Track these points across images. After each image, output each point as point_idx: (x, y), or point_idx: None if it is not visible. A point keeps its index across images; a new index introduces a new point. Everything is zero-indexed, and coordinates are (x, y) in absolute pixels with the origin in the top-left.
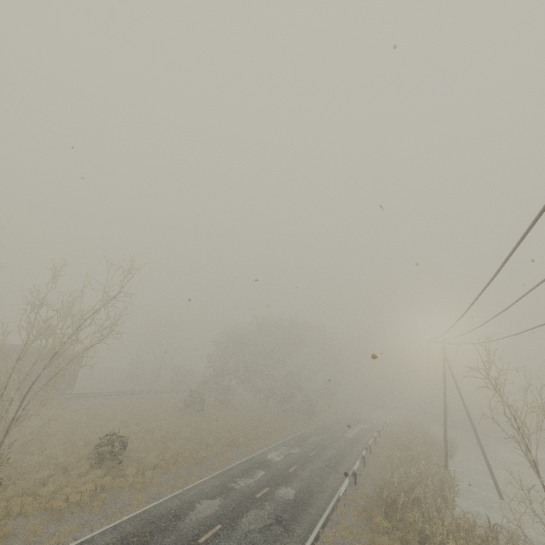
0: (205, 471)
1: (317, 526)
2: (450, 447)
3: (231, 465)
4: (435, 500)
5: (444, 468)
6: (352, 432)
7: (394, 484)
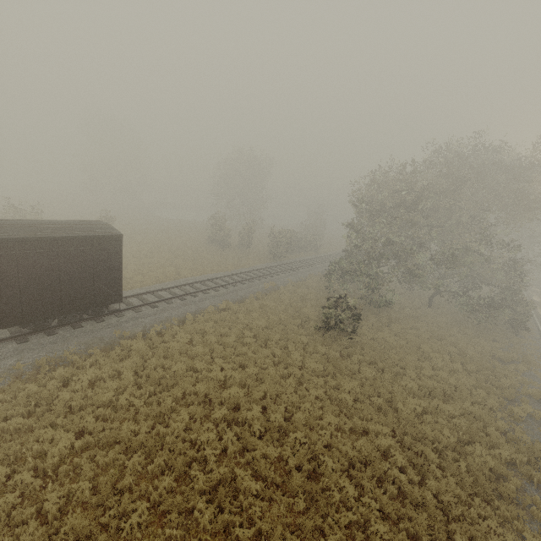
0: None
1: None
2: None
3: None
4: None
5: None
6: None
7: None
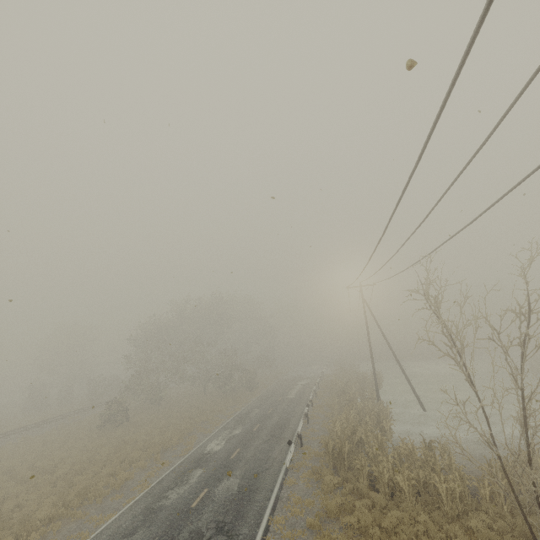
0: (126, 497)
1: (265, 514)
2: (378, 379)
3: (161, 476)
4: (376, 437)
5: (377, 400)
6: (293, 392)
7: (338, 432)
